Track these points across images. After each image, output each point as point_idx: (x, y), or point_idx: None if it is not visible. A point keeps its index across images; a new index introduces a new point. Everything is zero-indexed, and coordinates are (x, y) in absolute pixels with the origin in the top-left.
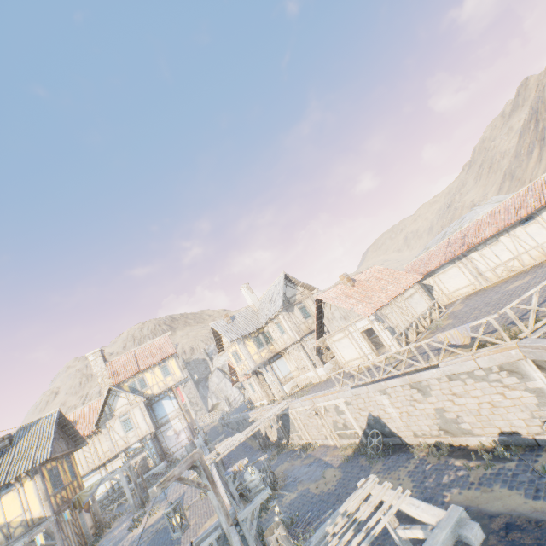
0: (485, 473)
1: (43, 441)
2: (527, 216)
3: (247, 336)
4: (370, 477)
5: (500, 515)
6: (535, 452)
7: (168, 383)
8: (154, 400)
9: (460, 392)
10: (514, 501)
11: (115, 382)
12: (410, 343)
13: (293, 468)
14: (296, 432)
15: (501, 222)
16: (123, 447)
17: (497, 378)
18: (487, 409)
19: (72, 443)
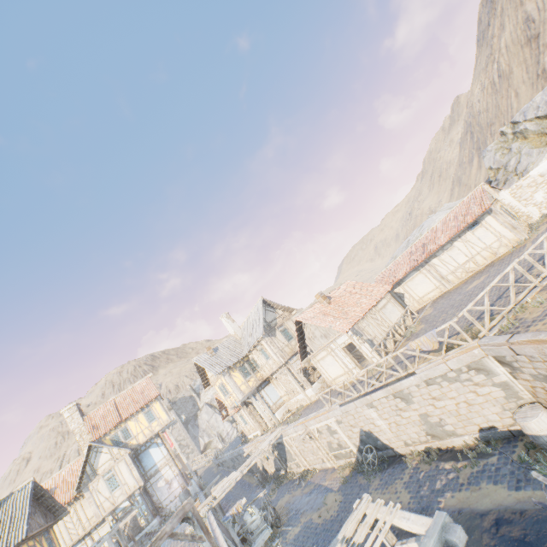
0: (472, 472)
1: (17, 519)
2: (473, 221)
3: (232, 367)
4: (364, 496)
5: (489, 512)
6: (512, 443)
7: (154, 429)
8: (141, 450)
9: (438, 395)
10: (500, 495)
11: (95, 437)
12: (389, 352)
13: (294, 500)
14: (293, 460)
15: (452, 229)
16: (109, 509)
17: (468, 377)
18: (464, 408)
19: (51, 515)
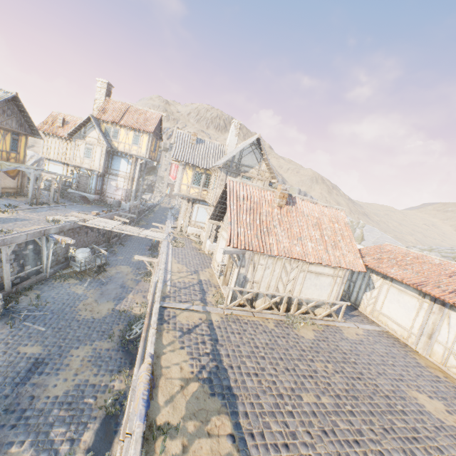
0: None
1: None
2: None
3: (190, 166)
4: None
5: None
6: None
7: (132, 150)
8: (117, 154)
9: None
10: None
11: (97, 116)
12: (246, 308)
13: (121, 276)
14: None
15: None
16: (78, 164)
17: None
18: None
19: (29, 129)
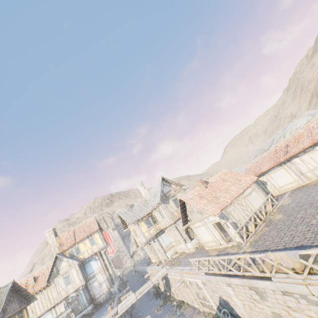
0: None
1: None
2: None
3: (140, 220)
4: None
5: None
6: None
7: (94, 250)
8: (85, 262)
9: (294, 307)
10: None
11: (60, 251)
12: (250, 235)
13: None
14: (174, 290)
15: (315, 135)
16: (64, 296)
17: None
18: None
19: (25, 300)
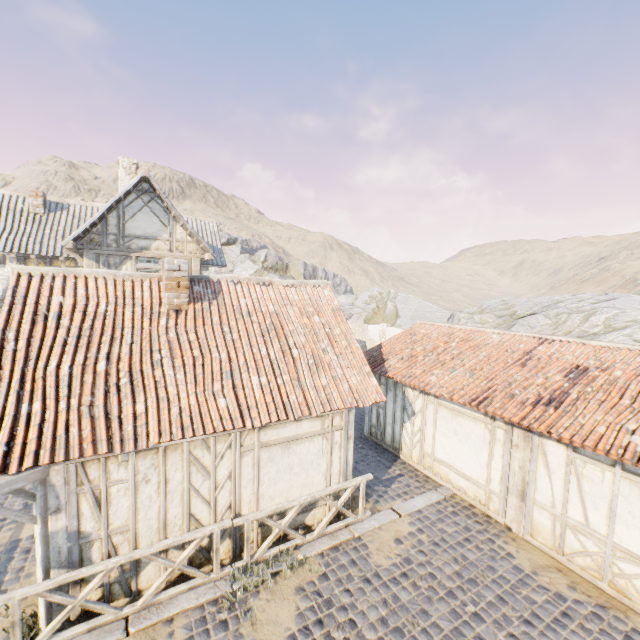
0: None
1: None
2: None
3: (36, 258)
4: None
5: None
6: None
7: None
8: None
9: None
10: None
11: None
12: (101, 617)
13: None
14: None
15: None
16: None
17: None
18: None
19: None
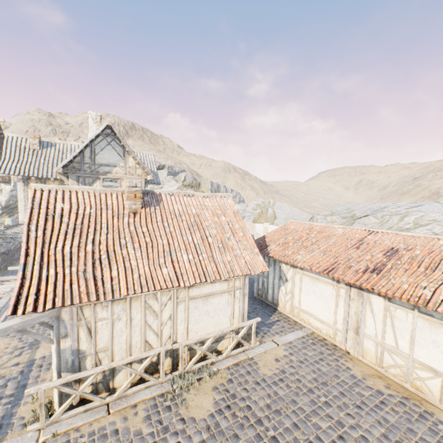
0: None
1: None
2: None
3: (35, 179)
4: None
5: None
6: None
7: None
8: None
9: None
10: None
11: None
12: (92, 403)
13: None
14: None
15: None
16: None
17: None
18: None
19: None
